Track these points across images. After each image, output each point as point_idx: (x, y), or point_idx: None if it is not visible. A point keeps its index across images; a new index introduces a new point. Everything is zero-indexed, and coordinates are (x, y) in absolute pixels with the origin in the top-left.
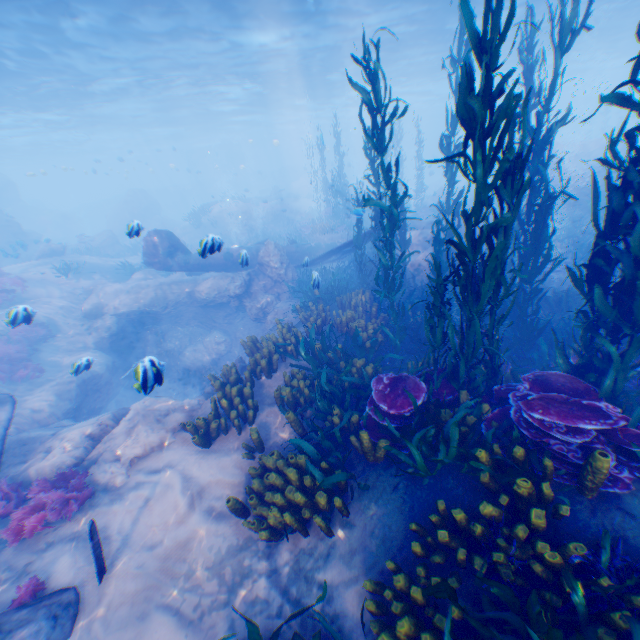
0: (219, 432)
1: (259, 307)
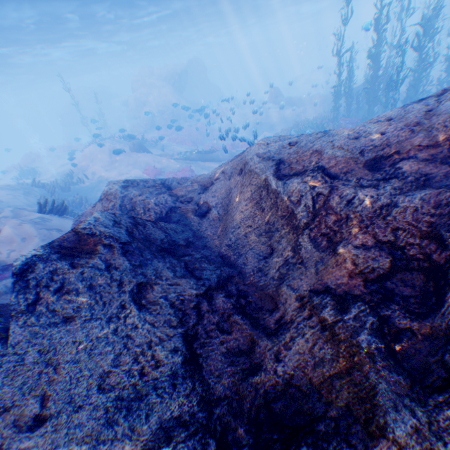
0: None
1: None
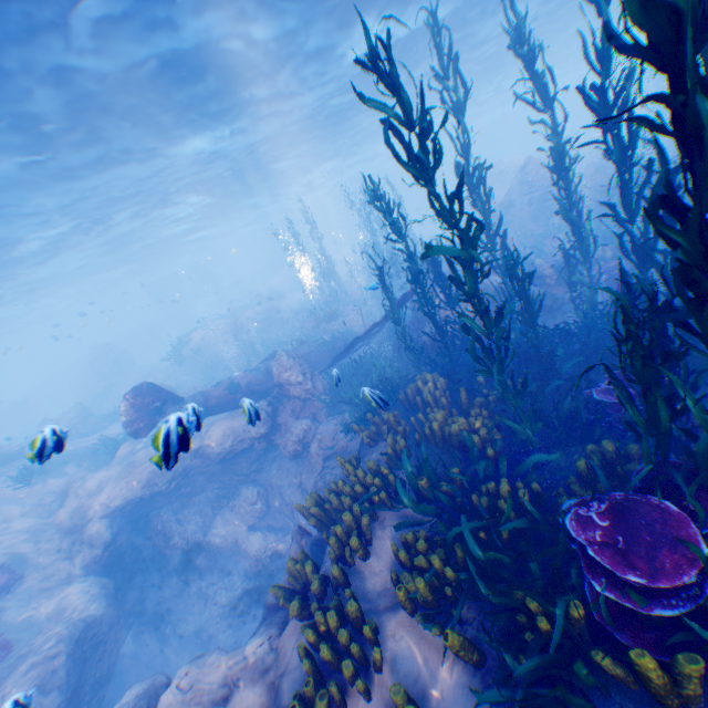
0: None
1: (293, 438)
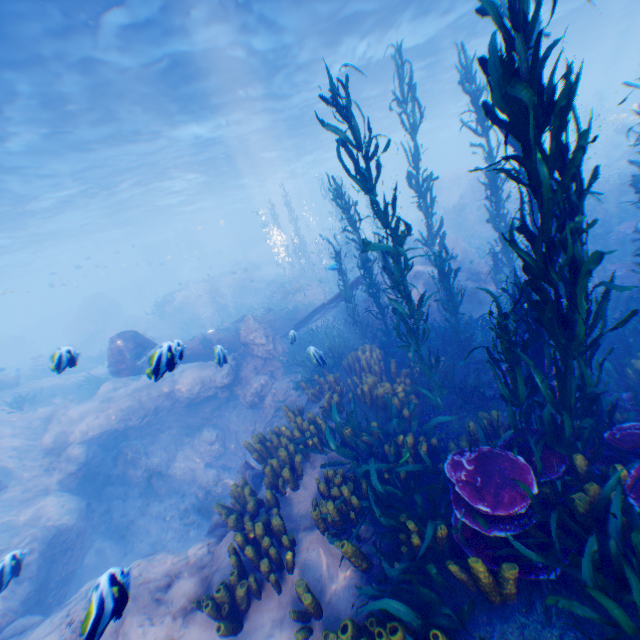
0: (250, 598)
1: (251, 390)
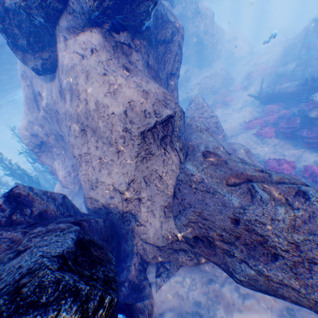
0: None
1: None
